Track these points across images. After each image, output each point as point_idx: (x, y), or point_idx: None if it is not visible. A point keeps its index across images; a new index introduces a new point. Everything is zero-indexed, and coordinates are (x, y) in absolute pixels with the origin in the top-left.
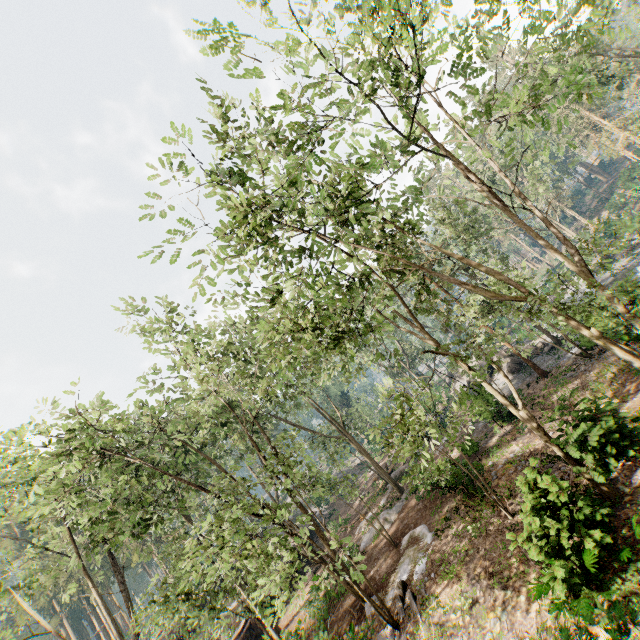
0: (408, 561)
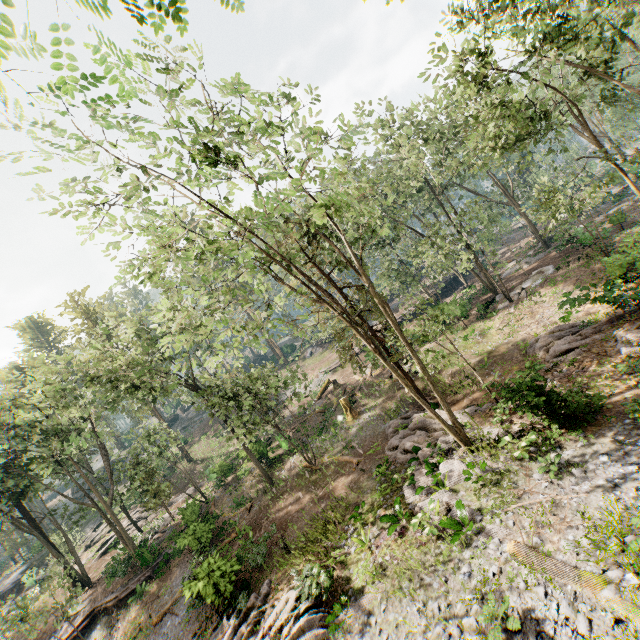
0: (531, 281)
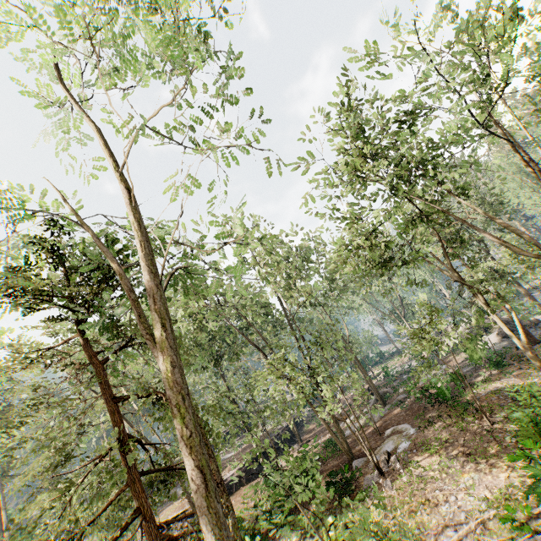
0: (392, 442)
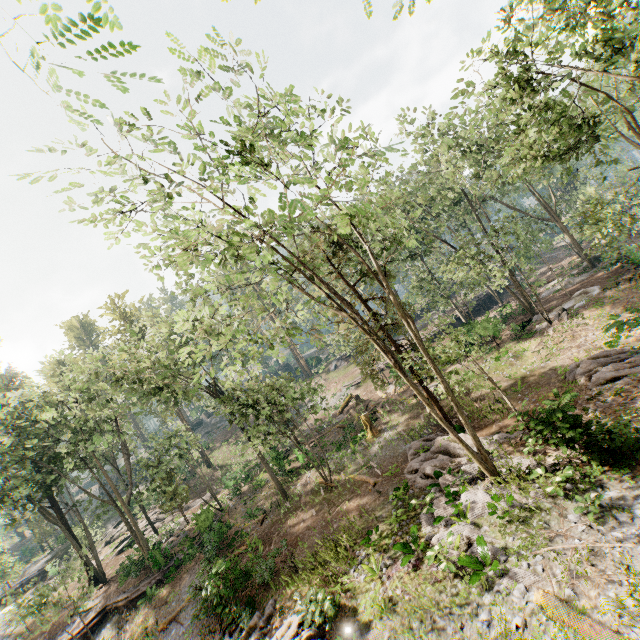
0: (573, 301)
